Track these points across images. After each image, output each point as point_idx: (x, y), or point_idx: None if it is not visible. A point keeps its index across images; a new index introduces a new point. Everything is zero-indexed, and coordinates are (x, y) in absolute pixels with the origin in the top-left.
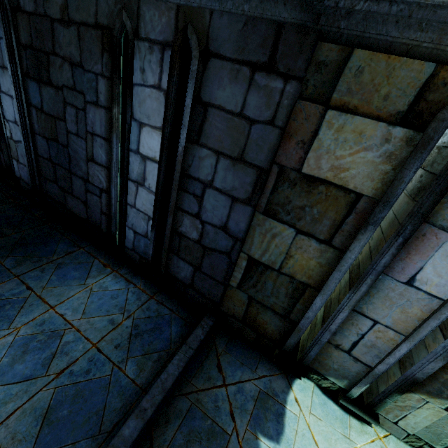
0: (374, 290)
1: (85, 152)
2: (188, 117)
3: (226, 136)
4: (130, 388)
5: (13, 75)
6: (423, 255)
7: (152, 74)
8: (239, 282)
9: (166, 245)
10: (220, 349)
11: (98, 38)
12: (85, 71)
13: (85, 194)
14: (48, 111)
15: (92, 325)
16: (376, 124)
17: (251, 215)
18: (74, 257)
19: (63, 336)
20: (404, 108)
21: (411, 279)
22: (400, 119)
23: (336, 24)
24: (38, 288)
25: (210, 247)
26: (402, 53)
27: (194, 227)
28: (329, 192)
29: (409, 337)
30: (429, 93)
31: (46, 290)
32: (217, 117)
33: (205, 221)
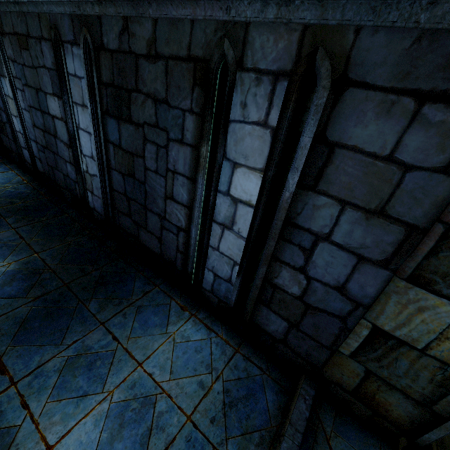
0: None
1: (163, 189)
2: (304, 160)
3: (360, 184)
4: None
5: (92, 113)
6: None
7: (256, 109)
8: (354, 351)
9: (255, 294)
10: (328, 429)
11: (189, 72)
12: (171, 107)
13: (160, 230)
14: (126, 148)
15: (182, 388)
16: None
17: (387, 281)
18: (151, 297)
19: (155, 404)
20: None
21: None
22: None
23: None
24: (123, 338)
25: (315, 306)
26: None
27: (296, 281)
28: None
29: None
30: None
31: (131, 341)
32: (348, 160)
33: (312, 277)
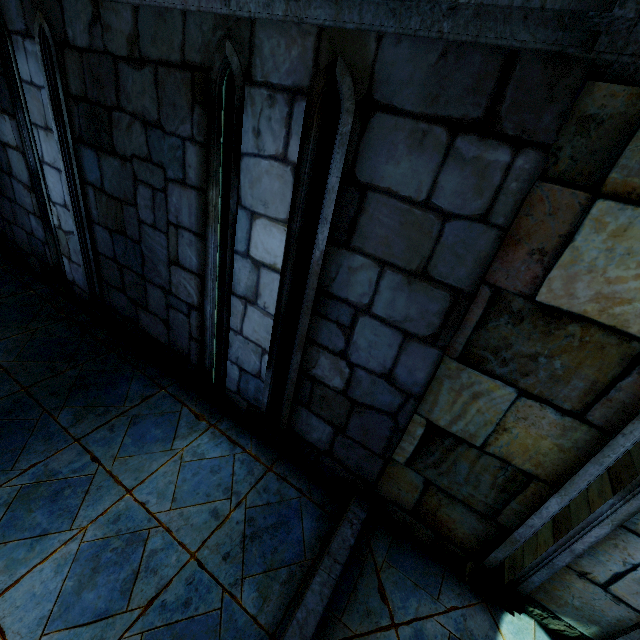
0: None
1: (165, 251)
2: (332, 207)
3: (398, 238)
4: (251, 632)
5: (61, 140)
6: None
7: (272, 139)
8: (410, 457)
9: (291, 392)
10: (379, 559)
11: (186, 84)
12: (166, 133)
13: (166, 310)
14: (111, 192)
15: (187, 520)
16: None
17: (437, 362)
18: (154, 404)
19: (147, 540)
20: None
21: None
22: None
23: (630, 48)
24: (108, 458)
25: (362, 402)
26: None
27: (337, 370)
28: (587, 335)
29: None
30: None
31: (119, 462)
32: (383, 207)
33: (355, 364)
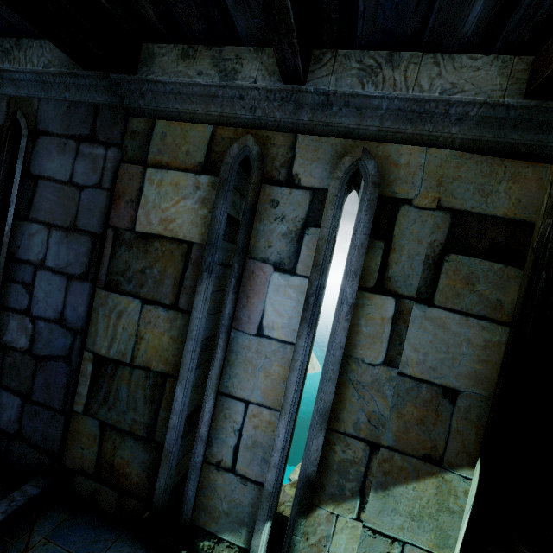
0: (232, 355)
1: None
2: (17, 192)
3: (57, 206)
4: None
5: None
6: (259, 294)
7: None
8: (86, 401)
9: None
10: (37, 538)
11: None
12: None
13: None
14: None
15: None
16: (186, 175)
17: (90, 293)
18: None
19: None
20: (203, 160)
21: (260, 328)
22: (202, 168)
23: (137, 103)
24: None
25: (44, 355)
26: (189, 120)
27: (23, 329)
28: (164, 246)
29: (281, 408)
30: (215, 146)
31: None
32: (47, 188)
33: (37, 316)
